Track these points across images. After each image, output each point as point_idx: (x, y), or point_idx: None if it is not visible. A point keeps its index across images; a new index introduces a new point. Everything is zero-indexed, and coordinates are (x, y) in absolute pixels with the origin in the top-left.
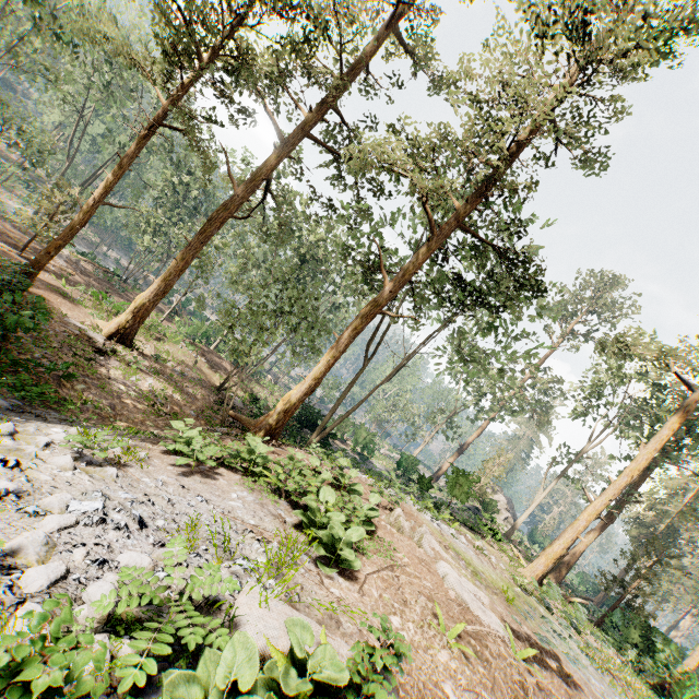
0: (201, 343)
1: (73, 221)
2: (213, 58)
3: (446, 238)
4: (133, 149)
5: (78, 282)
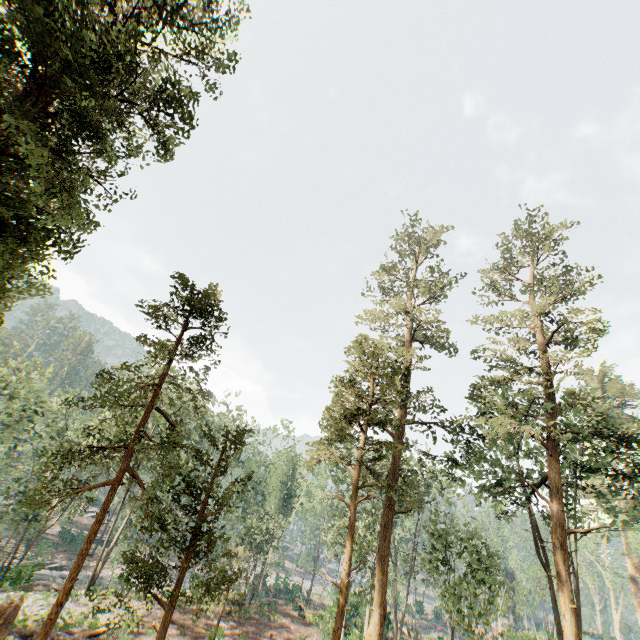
0: (348, 632)
1: (339, 603)
2: (365, 427)
3: (557, 446)
4: (352, 516)
5: (249, 639)
